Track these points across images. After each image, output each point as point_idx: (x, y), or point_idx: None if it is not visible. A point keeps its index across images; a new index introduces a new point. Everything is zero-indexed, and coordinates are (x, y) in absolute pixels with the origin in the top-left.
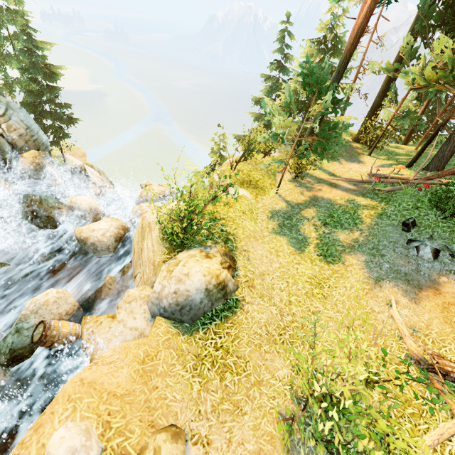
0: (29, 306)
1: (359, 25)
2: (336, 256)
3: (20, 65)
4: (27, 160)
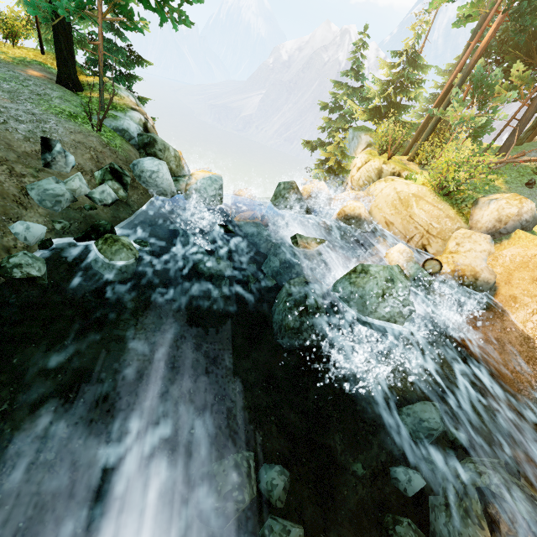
0: (401, 255)
1: (482, 48)
2: None
3: None
4: None
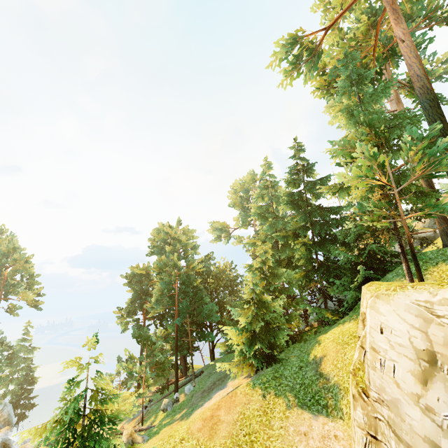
0: None
1: None
2: (121, 422)
3: (17, 381)
4: (2, 432)
